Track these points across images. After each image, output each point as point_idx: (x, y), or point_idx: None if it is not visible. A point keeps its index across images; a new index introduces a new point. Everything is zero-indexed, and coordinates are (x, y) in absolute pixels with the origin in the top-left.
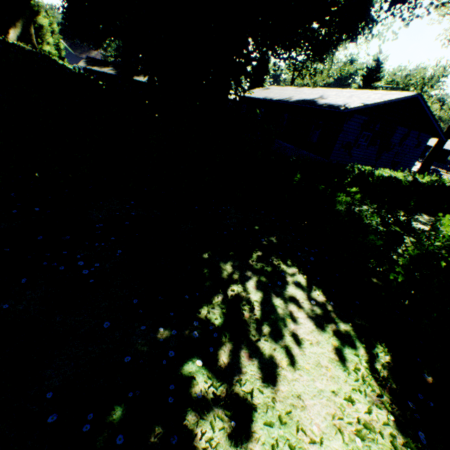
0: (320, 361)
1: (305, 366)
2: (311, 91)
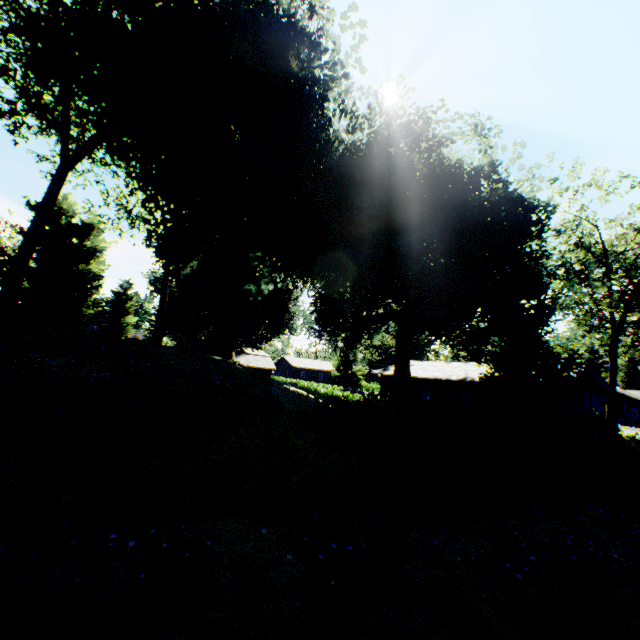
0: None
1: None
2: (474, 367)
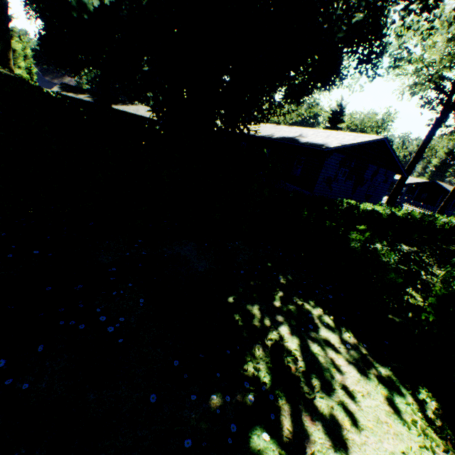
0: (378, 415)
1: (367, 424)
2: (290, 129)
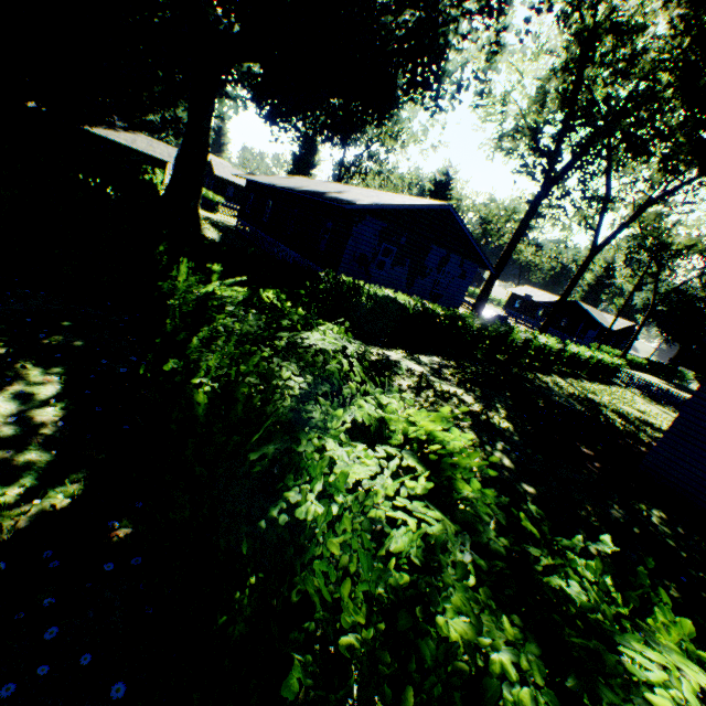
0: None
1: None
2: (338, 187)
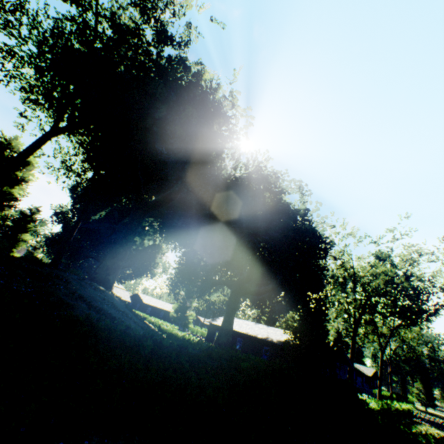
0: None
1: None
2: (273, 330)
